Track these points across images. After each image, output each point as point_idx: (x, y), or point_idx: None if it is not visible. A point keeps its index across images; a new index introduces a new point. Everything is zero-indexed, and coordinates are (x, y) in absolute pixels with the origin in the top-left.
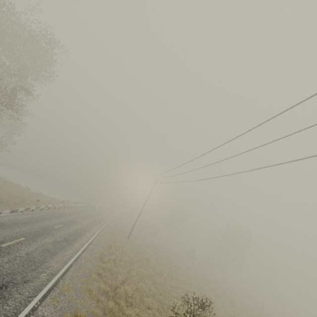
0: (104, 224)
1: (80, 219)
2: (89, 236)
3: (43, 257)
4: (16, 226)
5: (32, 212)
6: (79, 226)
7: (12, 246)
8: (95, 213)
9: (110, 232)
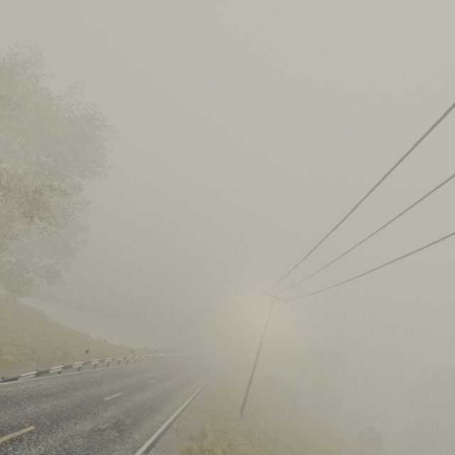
0: (200, 385)
1: (158, 379)
2: (168, 412)
3: None
4: (32, 401)
5: (77, 373)
6: (151, 393)
7: None
8: (186, 366)
9: (209, 401)
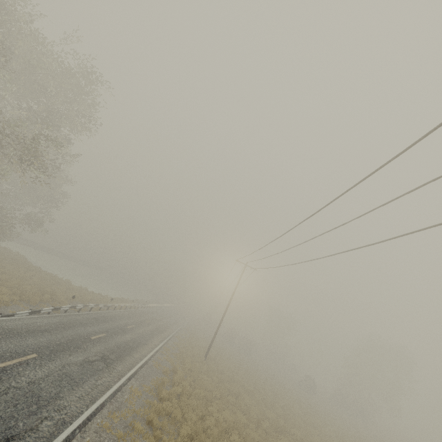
0: (171, 333)
1: (136, 325)
2: (145, 352)
3: (56, 389)
4: (30, 334)
5: (64, 314)
6: (130, 336)
7: (10, 369)
8: (159, 316)
9: (178, 346)
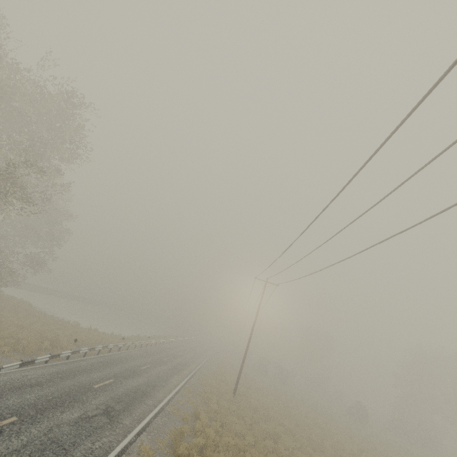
0: (194, 369)
1: (151, 364)
2: (161, 396)
3: None
4: (15, 391)
5: (65, 362)
6: (143, 379)
7: None
8: (180, 352)
9: (202, 384)
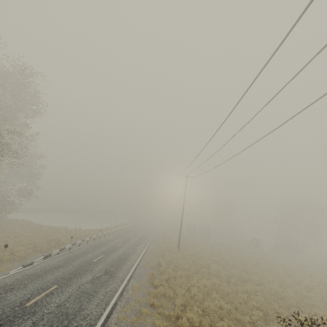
0: (150, 239)
1: (123, 242)
2: (135, 258)
3: (78, 305)
4: (48, 273)
5: (69, 251)
6: (121, 251)
7: (40, 302)
8: (138, 231)
9: (157, 247)
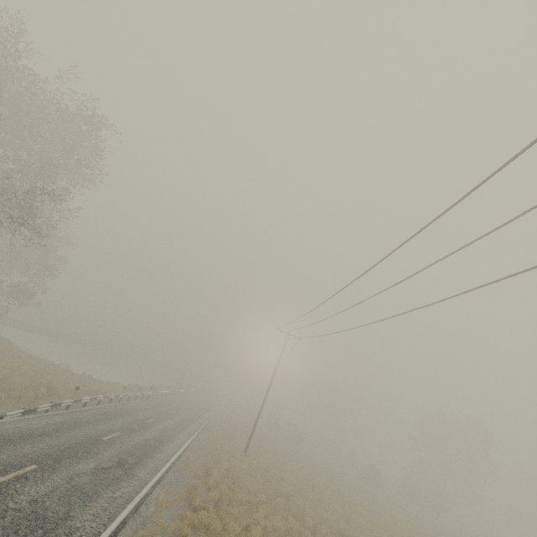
0: (201, 425)
1: (156, 418)
2: (170, 451)
3: (65, 508)
4: (26, 440)
5: (66, 411)
6: (151, 433)
7: (5, 487)
8: (185, 405)
9: (211, 441)
